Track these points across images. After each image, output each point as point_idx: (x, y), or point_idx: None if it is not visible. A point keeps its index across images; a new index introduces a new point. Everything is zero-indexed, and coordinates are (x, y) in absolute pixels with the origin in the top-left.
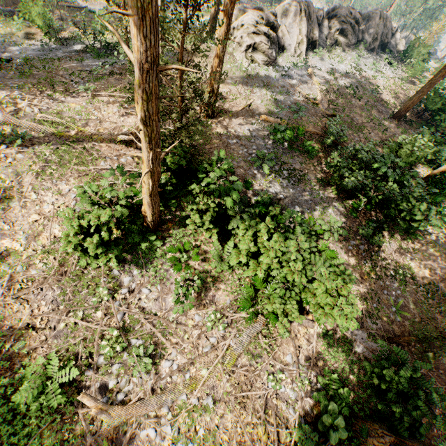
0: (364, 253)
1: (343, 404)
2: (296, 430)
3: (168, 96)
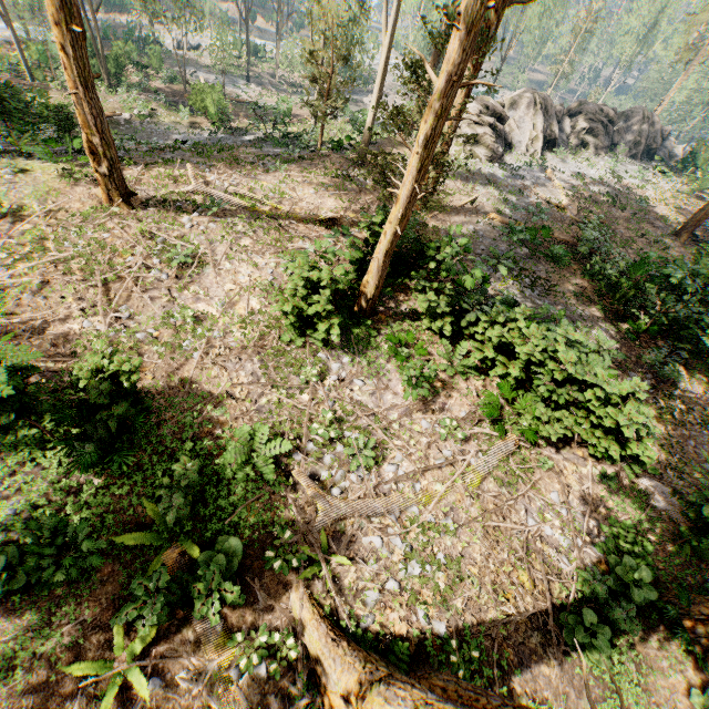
0: (651, 390)
1: (644, 562)
2: (576, 582)
3: (454, 118)
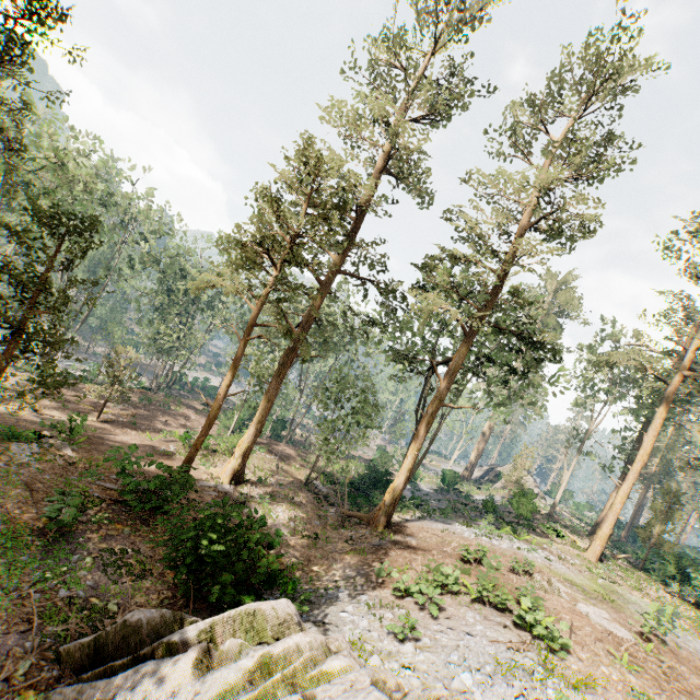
0: None
1: None
2: None
3: None
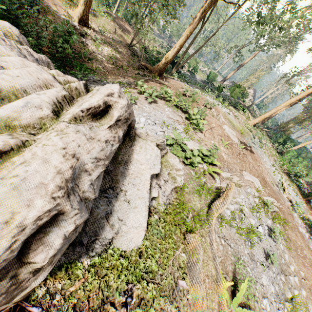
0: None
1: None
2: None
3: None
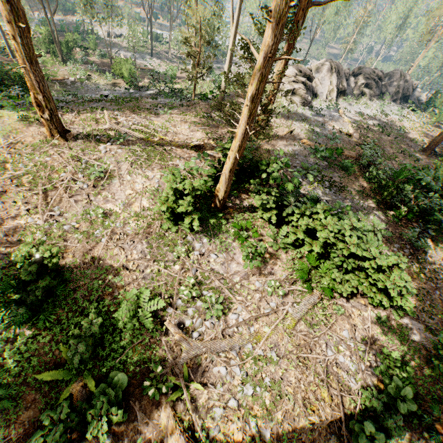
0: (409, 256)
1: (407, 381)
2: (360, 397)
3: (271, 82)
